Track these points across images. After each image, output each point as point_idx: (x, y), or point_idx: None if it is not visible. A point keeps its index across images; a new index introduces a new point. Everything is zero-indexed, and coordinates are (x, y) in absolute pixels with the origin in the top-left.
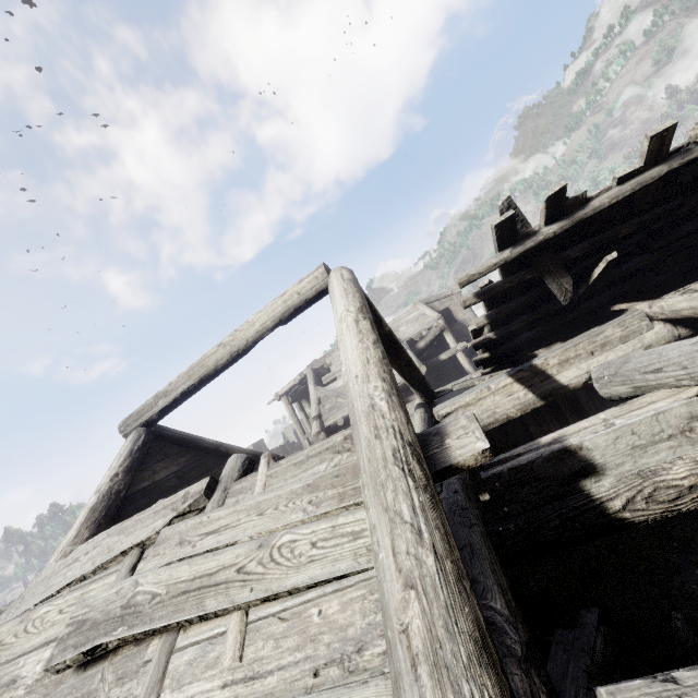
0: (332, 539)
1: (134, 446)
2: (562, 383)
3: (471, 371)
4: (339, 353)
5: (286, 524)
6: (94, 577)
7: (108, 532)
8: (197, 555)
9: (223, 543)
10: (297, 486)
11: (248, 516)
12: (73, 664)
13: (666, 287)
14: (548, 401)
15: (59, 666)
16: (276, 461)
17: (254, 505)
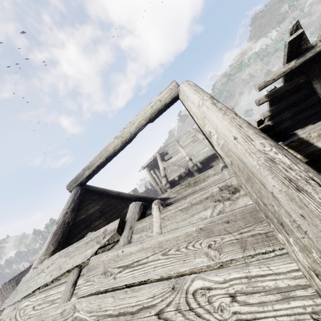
0: (253, 294)
1: (75, 197)
2: (320, 147)
3: None
4: (172, 145)
5: (193, 267)
6: (52, 284)
7: (59, 254)
8: (118, 287)
9: (138, 280)
10: (190, 230)
11: (154, 254)
12: None
13: None
14: (310, 159)
15: None
16: (164, 207)
17: (157, 244)
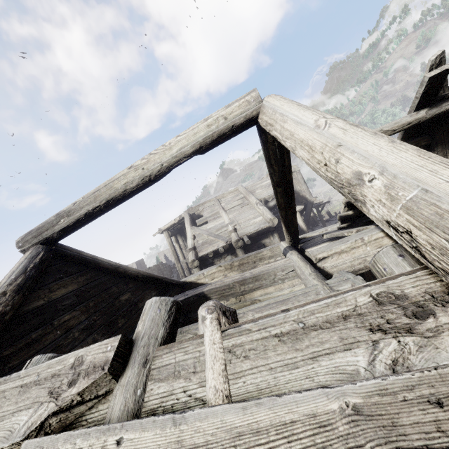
0: None
1: (30, 263)
2: None
3: (303, 226)
4: (210, 204)
5: None
6: None
7: None
8: None
9: None
10: (325, 408)
11: None
12: None
13: None
14: None
15: None
16: (228, 319)
17: (227, 441)
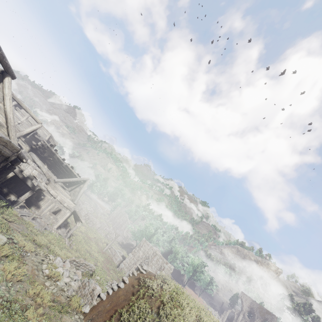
0: None
1: None
2: None
3: None
4: None
5: None
6: None
7: None
8: None
9: None
10: None
11: None
12: None
13: (52, 172)
14: None
15: None
16: None
17: None
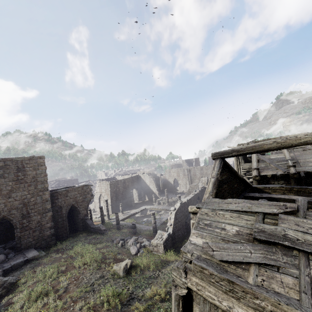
0: None
1: (220, 165)
2: None
3: None
4: None
5: None
6: (241, 212)
7: (243, 200)
8: (310, 234)
9: None
10: None
11: None
12: (262, 240)
13: None
14: None
15: (258, 239)
16: None
17: None
